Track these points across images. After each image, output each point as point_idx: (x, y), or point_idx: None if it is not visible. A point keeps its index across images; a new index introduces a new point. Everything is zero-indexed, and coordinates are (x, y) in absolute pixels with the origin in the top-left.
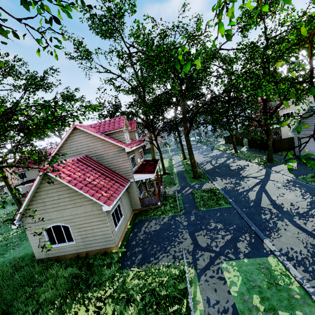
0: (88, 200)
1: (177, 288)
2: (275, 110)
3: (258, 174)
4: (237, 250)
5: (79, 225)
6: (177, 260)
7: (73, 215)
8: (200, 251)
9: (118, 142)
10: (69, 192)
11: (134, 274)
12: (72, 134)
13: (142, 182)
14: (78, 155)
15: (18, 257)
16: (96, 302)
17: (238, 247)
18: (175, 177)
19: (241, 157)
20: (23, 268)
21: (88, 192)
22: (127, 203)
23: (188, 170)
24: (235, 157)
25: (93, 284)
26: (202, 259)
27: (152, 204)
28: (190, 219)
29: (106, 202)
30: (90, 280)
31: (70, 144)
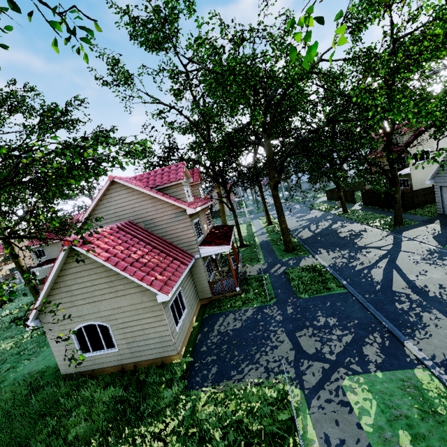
0: (135, 286)
1: (276, 420)
2: (406, 147)
3: (382, 243)
4: (365, 358)
5: (123, 324)
6: (273, 375)
7: (113, 309)
8: (305, 360)
9: (176, 200)
10: (107, 275)
11: (208, 398)
12: (109, 191)
13: (212, 258)
14: (117, 221)
15: (36, 372)
16: (153, 442)
17: (366, 353)
18: (258, 251)
19: (354, 218)
20: (43, 389)
21: (135, 275)
22: (191, 290)
23: (276, 239)
24: (344, 219)
25: (146, 412)
26: (310, 372)
27: (228, 290)
28: (286, 311)
29: (162, 288)
30: (142, 407)
31: (106, 205)
